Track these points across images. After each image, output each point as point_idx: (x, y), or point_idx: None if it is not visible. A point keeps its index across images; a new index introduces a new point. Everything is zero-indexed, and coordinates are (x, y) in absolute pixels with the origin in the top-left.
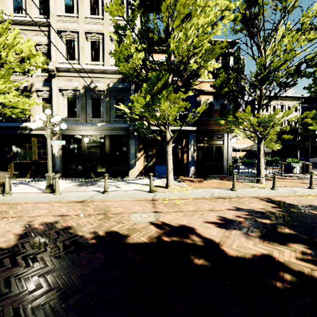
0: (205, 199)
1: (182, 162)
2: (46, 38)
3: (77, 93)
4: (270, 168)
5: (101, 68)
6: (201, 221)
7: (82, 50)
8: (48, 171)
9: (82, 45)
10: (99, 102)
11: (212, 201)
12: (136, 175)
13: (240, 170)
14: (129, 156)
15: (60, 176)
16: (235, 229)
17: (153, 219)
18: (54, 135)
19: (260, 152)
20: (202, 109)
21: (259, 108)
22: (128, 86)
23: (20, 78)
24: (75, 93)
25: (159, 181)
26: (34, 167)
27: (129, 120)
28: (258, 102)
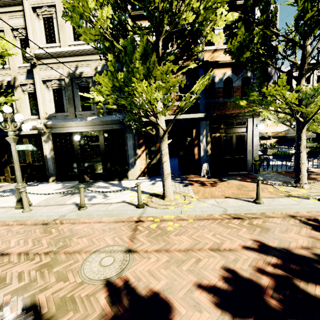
0: (213, 220)
1: (192, 158)
2: (23, 20)
3: (62, 83)
4: (314, 159)
5: (85, 47)
6: (191, 281)
7: (62, 29)
8: (17, 183)
9: (61, 21)
10: (88, 92)
11: (221, 226)
12: (138, 175)
13: (271, 162)
14: (127, 154)
15: (54, 180)
16: (251, 318)
17: (115, 272)
18: (43, 135)
19: (300, 143)
20: (203, 85)
21: (300, 76)
22: (119, 68)
23: (2, 72)
24: (60, 83)
25: (161, 184)
26: (29, 170)
27: (102, 112)
28: (298, 68)
